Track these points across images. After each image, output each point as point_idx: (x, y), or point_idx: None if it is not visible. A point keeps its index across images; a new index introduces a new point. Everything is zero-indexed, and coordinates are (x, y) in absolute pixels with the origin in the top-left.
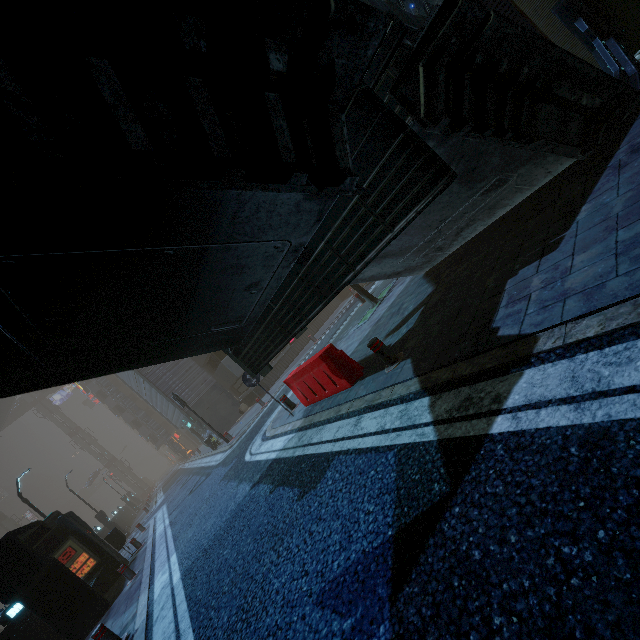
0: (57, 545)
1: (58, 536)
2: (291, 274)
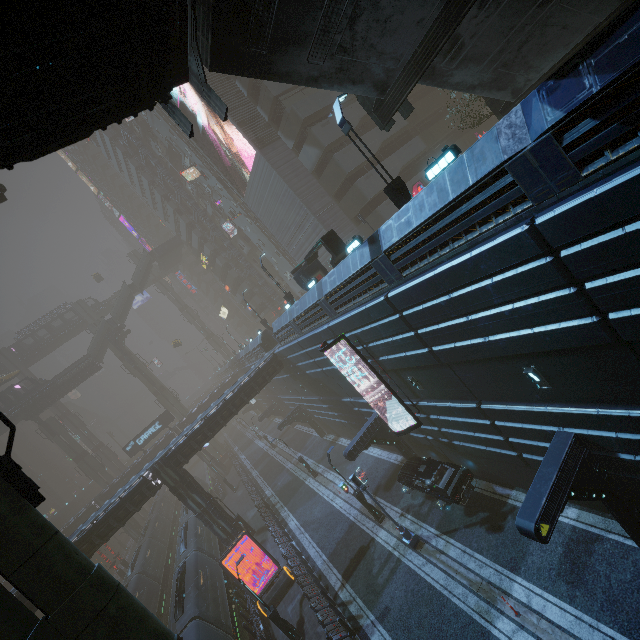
0: (314, 271)
1: (314, 267)
2: (581, 41)
